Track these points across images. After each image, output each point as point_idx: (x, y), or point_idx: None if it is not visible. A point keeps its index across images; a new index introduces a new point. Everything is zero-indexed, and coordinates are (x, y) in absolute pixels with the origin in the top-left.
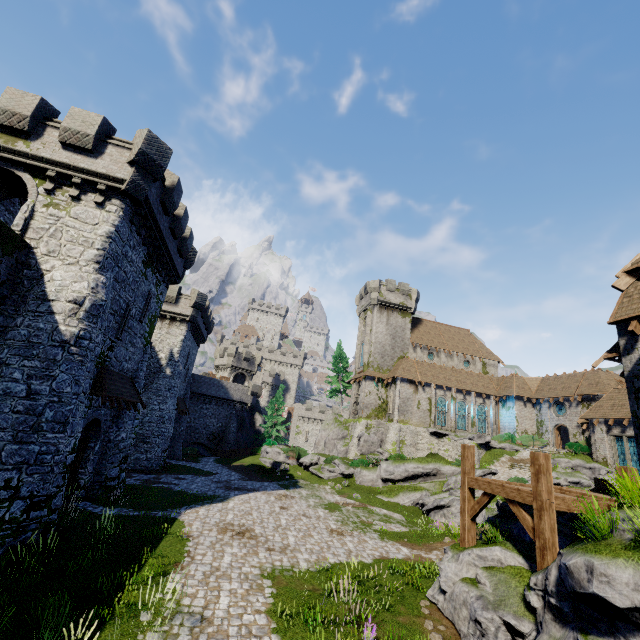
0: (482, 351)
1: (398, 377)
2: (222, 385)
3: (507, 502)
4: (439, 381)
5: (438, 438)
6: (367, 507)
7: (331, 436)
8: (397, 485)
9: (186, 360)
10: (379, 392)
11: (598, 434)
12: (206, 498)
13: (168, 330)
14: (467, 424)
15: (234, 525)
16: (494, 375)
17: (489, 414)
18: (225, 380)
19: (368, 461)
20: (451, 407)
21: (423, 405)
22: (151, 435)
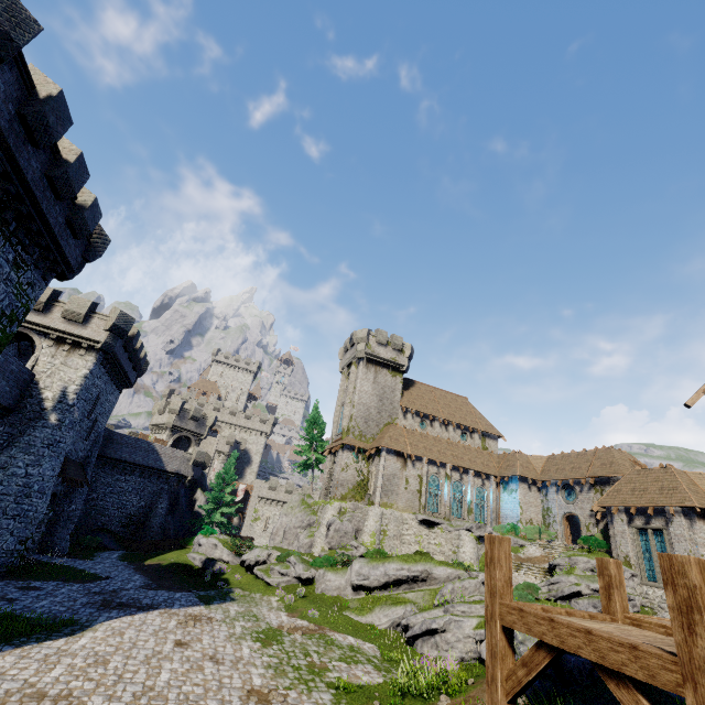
0: (481, 423)
1: (383, 447)
2: (153, 449)
3: (600, 674)
4: (432, 455)
5: (428, 528)
6: (325, 633)
7: (293, 523)
8: (373, 595)
9: (92, 406)
10: (359, 466)
11: (618, 525)
12: (47, 627)
13: (65, 359)
14: (463, 510)
15: (45, 697)
16: (494, 452)
17: (489, 498)
18: (161, 444)
19: (336, 559)
20: (445, 488)
21: (412, 484)
22: (1, 515)
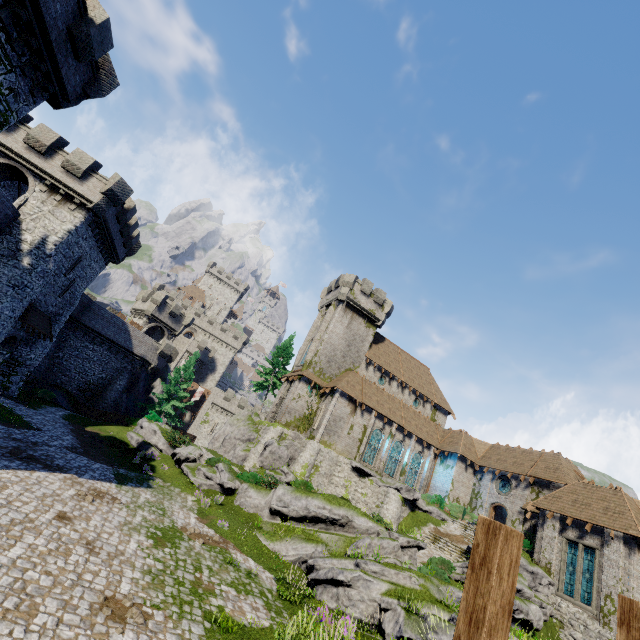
0: (437, 395)
1: (339, 389)
2: (126, 329)
3: None
4: (383, 410)
5: (359, 476)
6: (228, 549)
7: (235, 434)
8: (288, 524)
9: (71, 265)
10: (310, 400)
11: (548, 531)
12: None
13: (54, 209)
14: (397, 470)
15: None
16: (441, 425)
17: (424, 467)
18: (136, 327)
19: (263, 478)
20: (386, 445)
21: (355, 432)
22: None
